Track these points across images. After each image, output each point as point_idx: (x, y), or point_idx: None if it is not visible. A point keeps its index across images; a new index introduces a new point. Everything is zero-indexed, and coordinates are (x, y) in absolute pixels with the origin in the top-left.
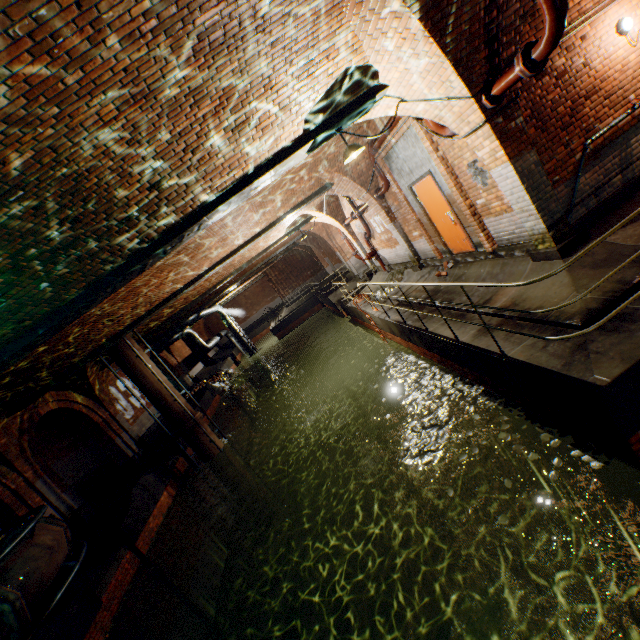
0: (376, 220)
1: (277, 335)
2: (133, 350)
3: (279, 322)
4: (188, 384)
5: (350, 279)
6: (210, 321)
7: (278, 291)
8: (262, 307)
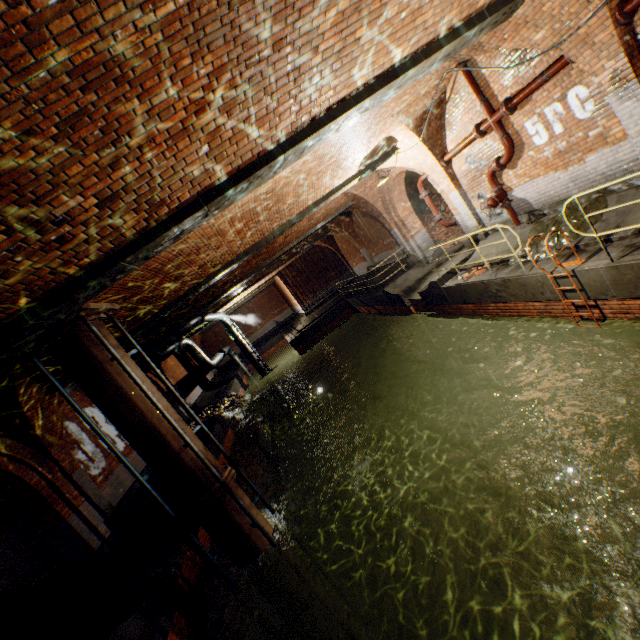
0: (548, 113)
1: (298, 349)
2: (104, 346)
3: (300, 332)
4: (185, 415)
5: (412, 265)
6: (206, 338)
7: (296, 296)
8: (268, 321)
